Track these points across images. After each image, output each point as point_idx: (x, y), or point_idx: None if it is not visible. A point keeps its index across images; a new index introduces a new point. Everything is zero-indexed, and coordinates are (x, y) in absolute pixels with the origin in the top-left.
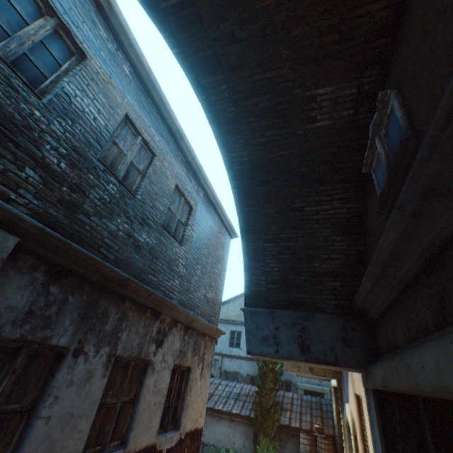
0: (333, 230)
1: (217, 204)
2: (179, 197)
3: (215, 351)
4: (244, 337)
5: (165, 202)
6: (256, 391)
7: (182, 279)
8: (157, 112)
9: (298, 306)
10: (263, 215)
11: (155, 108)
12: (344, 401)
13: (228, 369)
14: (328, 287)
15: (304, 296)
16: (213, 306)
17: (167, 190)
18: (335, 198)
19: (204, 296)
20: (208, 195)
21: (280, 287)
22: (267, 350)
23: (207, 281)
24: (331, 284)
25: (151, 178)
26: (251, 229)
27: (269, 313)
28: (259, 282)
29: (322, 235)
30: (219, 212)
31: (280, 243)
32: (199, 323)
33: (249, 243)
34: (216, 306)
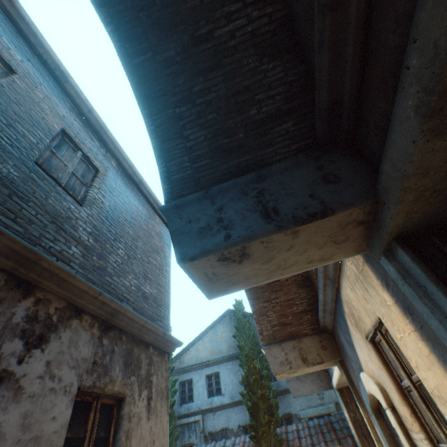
0: (260, 56)
1: (141, 182)
2: (73, 150)
3: (192, 410)
4: (224, 377)
5: (39, 136)
6: (251, 436)
7: (87, 250)
8: (17, 32)
9: (245, 173)
10: (163, 64)
11: (12, 25)
12: (356, 382)
13: (213, 428)
14: (278, 134)
15: (249, 158)
16: (156, 307)
17: (43, 123)
18: (248, 3)
19: (138, 288)
20: (125, 168)
21: (213, 159)
22: (212, 242)
23: (140, 269)
24: (281, 128)
25: (4, 91)
26: (152, 93)
27: (204, 197)
28: (181, 166)
29: (249, 69)
30: (145, 194)
31: (198, 101)
32: (130, 319)
33: (155, 117)
34: (161, 308)
